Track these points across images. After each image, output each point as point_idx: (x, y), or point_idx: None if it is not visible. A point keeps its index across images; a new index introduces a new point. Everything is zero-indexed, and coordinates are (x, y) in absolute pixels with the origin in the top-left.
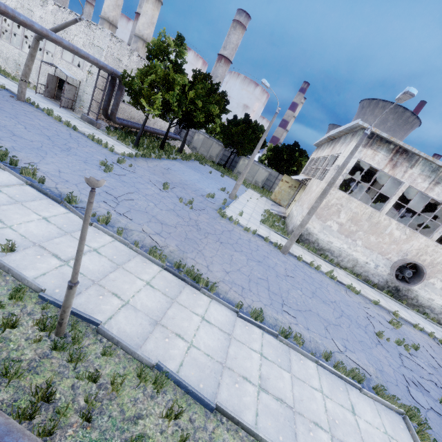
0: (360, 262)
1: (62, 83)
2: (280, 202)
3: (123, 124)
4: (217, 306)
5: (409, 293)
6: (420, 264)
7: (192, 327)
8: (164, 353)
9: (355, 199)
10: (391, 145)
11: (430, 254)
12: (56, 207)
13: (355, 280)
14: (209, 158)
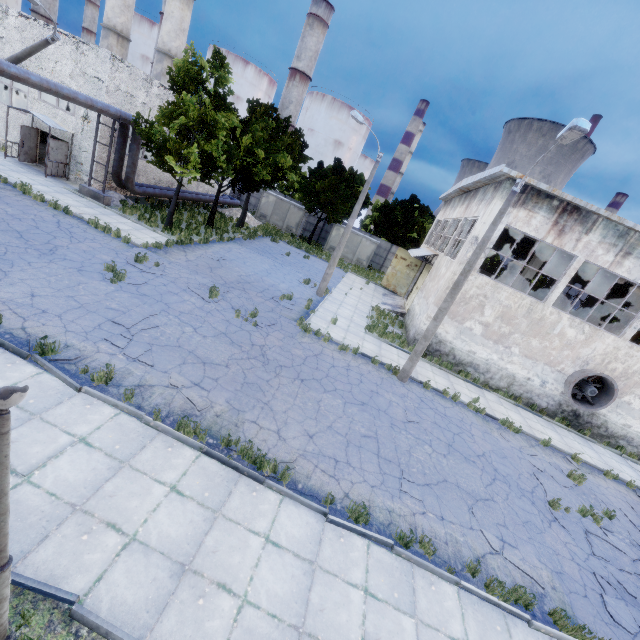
0: (518, 379)
1: (51, 136)
2: (396, 290)
3: (148, 193)
4: (291, 508)
5: (593, 419)
6: (608, 376)
7: (247, 561)
8: (195, 633)
9: (505, 287)
10: (554, 201)
11: (622, 360)
12: (18, 367)
13: (512, 406)
14: (286, 230)
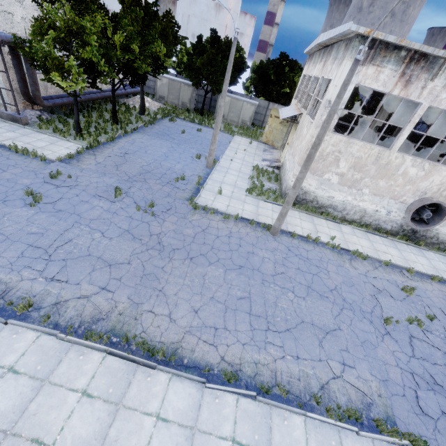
0: (368, 212)
1: None
2: (274, 144)
3: (58, 104)
4: (177, 385)
5: (428, 233)
6: (441, 202)
7: (142, 441)
8: None
9: (356, 141)
10: (402, 51)
11: None
12: None
13: (363, 233)
14: (182, 106)
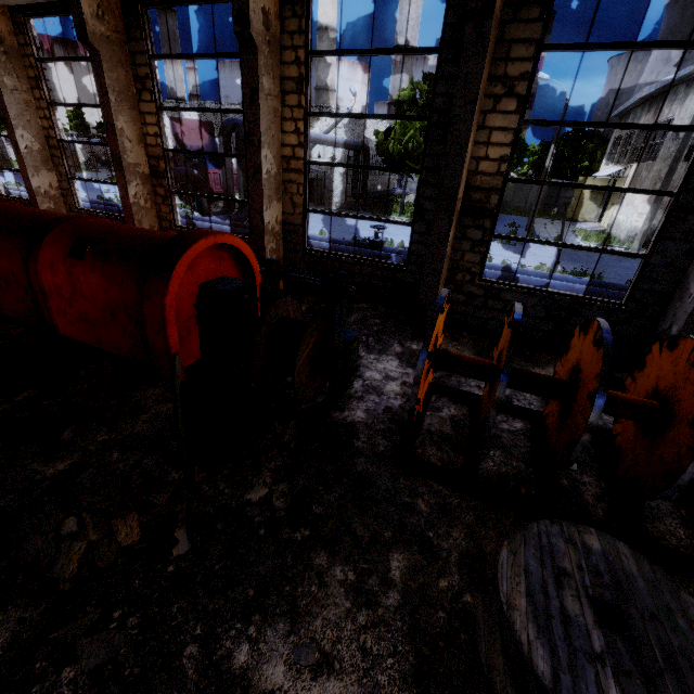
0: None
1: None
2: (584, 217)
3: (371, 198)
4: None
5: None
6: None
7: None
8: None
9: None
10: None
11: None
12: None
13: None
14: None
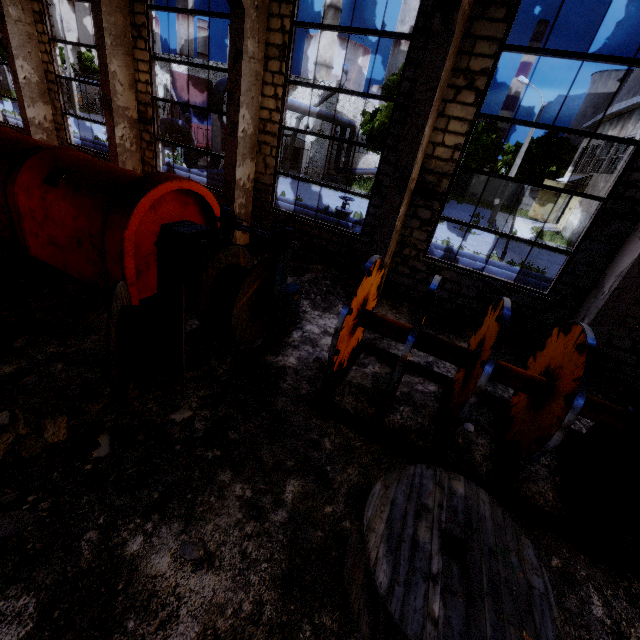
0: None
1: None
2: (544, 218)
3: (352, 174)
4: None
5: None
6: None
7: None
8: None
9: None
10: None
11: None
12: None
13: None
14: None
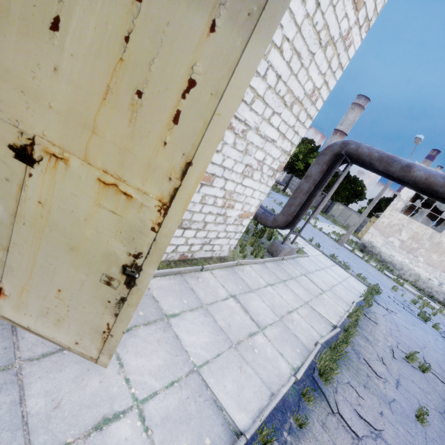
0: (422, 278)
1: None
2: None
3: None
4: None
5: None
6: None
7: None
8: None
9: (415, 221)
10: None
11: None
12: None
13: (413, 289)
14: None
